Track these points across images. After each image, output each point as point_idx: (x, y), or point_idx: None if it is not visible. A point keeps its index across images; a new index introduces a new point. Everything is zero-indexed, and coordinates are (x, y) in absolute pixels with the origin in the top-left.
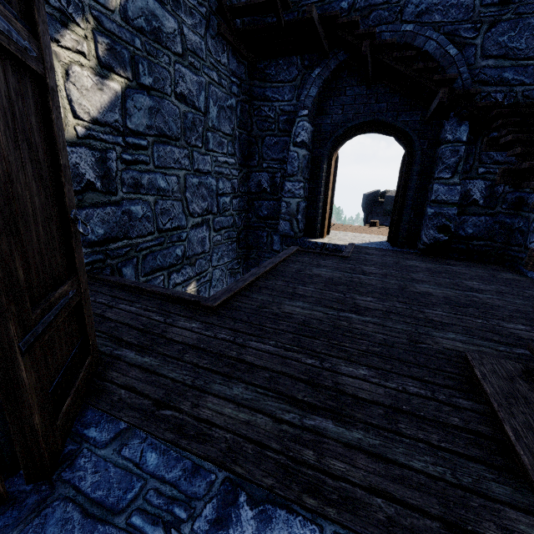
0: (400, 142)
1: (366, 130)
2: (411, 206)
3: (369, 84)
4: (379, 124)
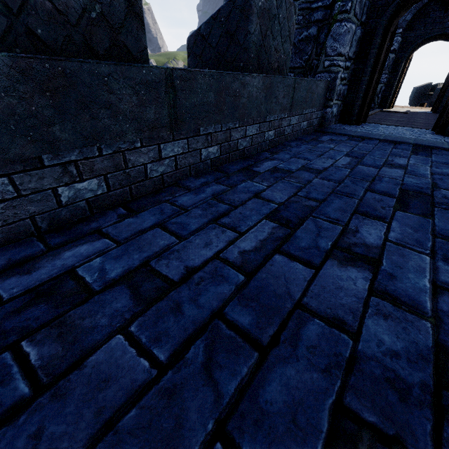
0: None
1: (436, 40)
2: None
3: (446, 11)
4: (446, 36)
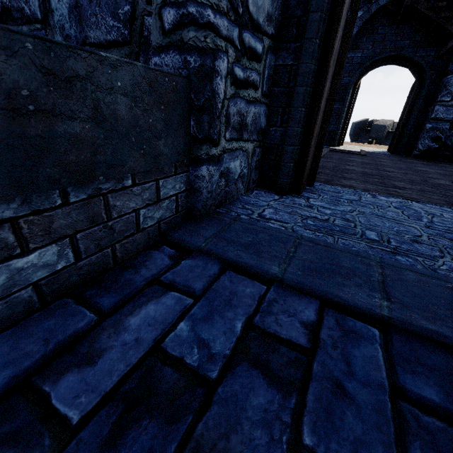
0: (413, 72)
1: (388, 63)
2: (413, 123)
3: (399, 25)
4: (400, 58)
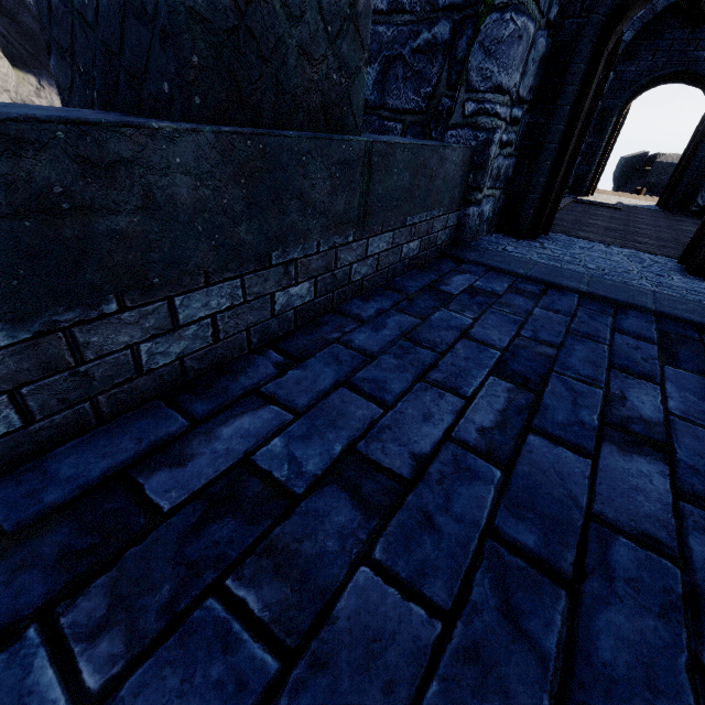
0: None
1: (673, 81)
2: (696, 168)
3: (694, 30)
4: (690, 75)
